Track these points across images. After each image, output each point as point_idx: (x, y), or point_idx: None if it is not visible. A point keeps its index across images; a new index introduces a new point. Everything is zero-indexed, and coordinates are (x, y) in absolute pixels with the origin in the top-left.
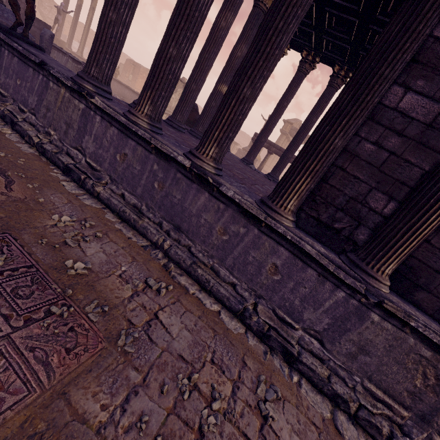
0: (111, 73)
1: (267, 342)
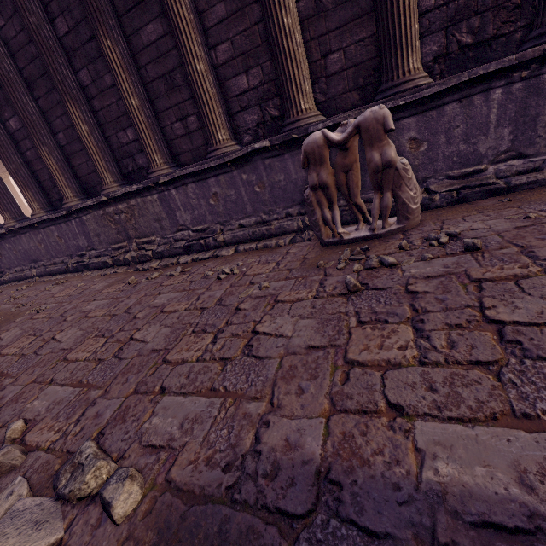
0: None
1: (79, 270)
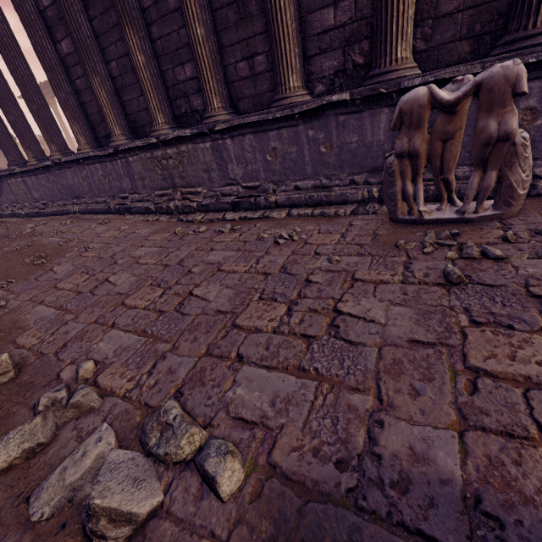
0: (19, 153)
1: (121, 212)
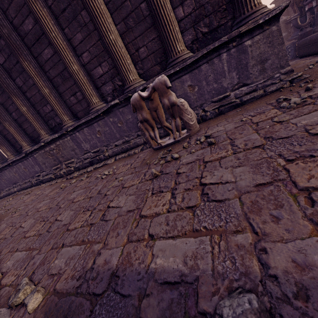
0: None
1: (38, 184)
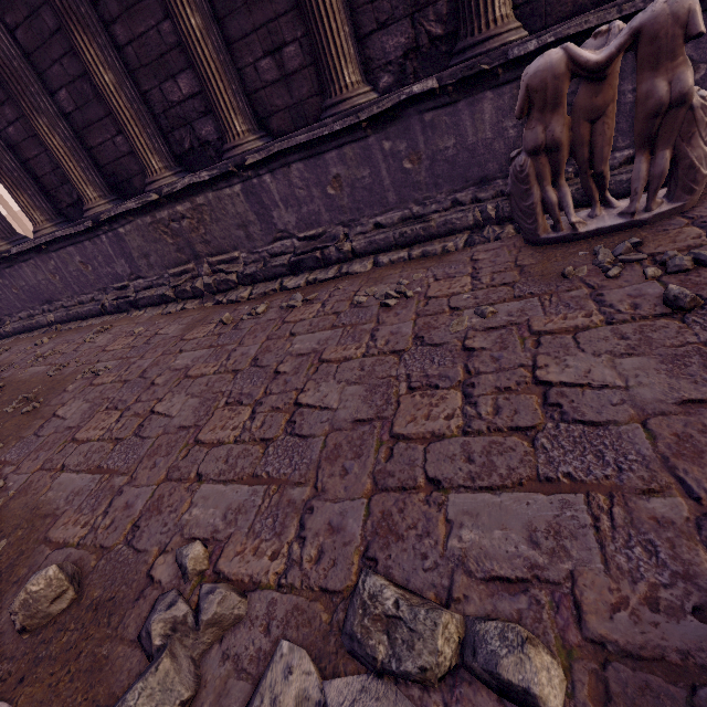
0: None
1: (123, 310)
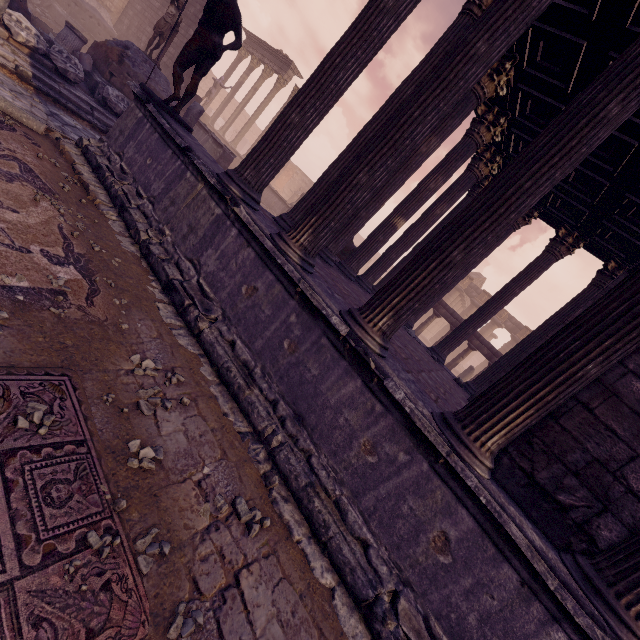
0: (269, 180)
1: None
